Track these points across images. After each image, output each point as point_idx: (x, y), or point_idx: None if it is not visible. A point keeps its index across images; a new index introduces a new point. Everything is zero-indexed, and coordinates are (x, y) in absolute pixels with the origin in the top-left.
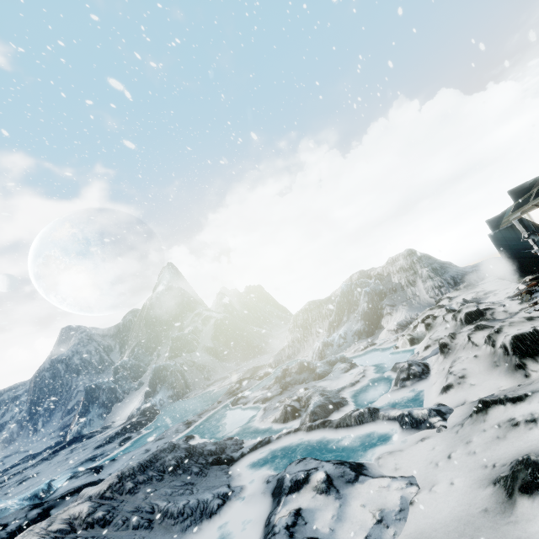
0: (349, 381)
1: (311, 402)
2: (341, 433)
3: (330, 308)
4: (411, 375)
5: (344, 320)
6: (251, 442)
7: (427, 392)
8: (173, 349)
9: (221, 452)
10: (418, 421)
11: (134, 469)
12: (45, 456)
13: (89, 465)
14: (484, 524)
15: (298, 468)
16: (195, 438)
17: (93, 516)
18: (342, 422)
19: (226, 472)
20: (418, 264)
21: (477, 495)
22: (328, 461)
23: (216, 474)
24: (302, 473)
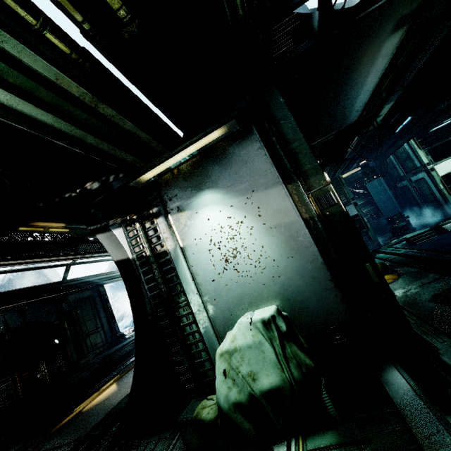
0: None
1: None
2: None
3: None
4: None
5: (126, 315)
6: None
7: None
8: None
9: None
10: None
11: None
12: None
13: None
14: None
15: None
16: None
17: None
18: None
19: None
20: None
21: None
22: None
23: None
24: None
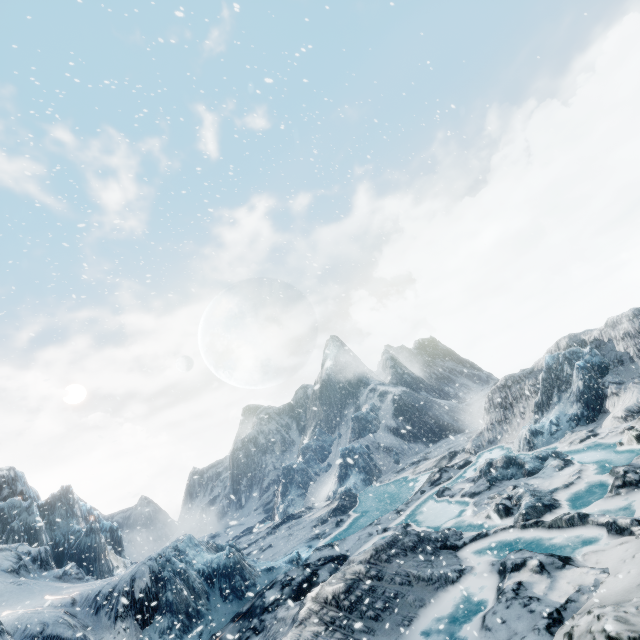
0: (563, 482)
1: (522, 502)
2: (553, 533)
3: (534, 384)
4: (626, 482)
5: (554, 401)
6: (469, 534)
7: None
8: (354, 429)
9: (446, 540)
10: (622, 528)
11: (383, 546)
12: (269, 530)
13: (318, 541)
14: (634, 590)
15: (516, 556)
16: (412, 526)
17: (369, 573)
18: (553, 523)
19: (454, 556)
20: None
21: (639, 578)
22: (541, 553)
23: (447, 556)
24: (520, 559)
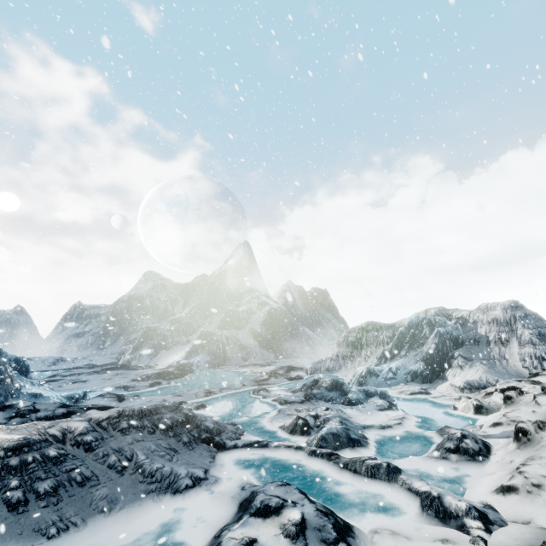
0: (380, 422)
1: (326, 425)
2: (345, 476)
3: (390, 336)
4: (461, 448)
5: (402, 354)
6: (250, 437)
7: (476, 479)
8: (224, 320)
9: (217, 434)
10: (448, 513)
11: (134, 412)
12: (98, 369)
13: (121, 391)
14: None
15: (277, 492)
16: (207, 409)
17: (83, 437)
18: (350, 464)
19: (211, 456)
20: (521, 321)
21: None
22: (313, 502)
23: (202, 453)
24: (277, 501)
